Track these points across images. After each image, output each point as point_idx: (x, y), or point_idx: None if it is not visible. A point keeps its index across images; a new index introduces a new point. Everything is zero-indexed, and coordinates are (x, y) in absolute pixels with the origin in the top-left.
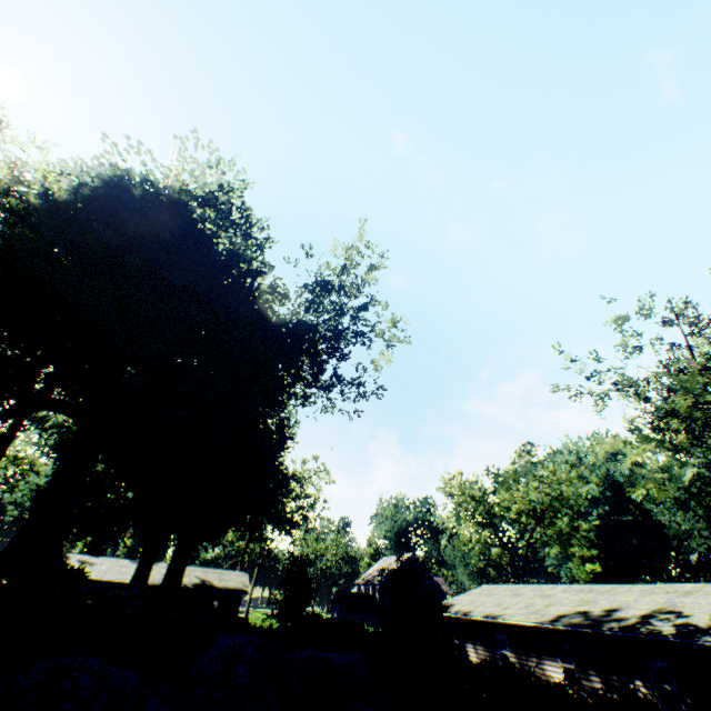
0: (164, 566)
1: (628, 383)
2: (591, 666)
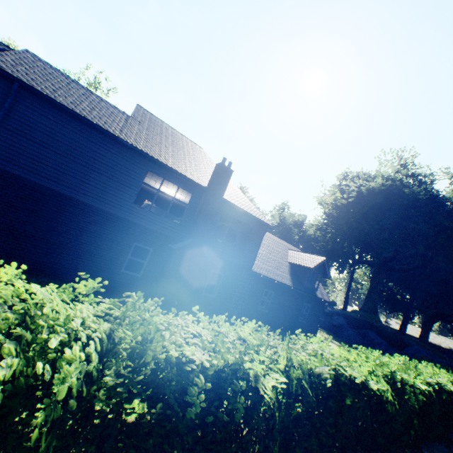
0: (442, 338)
1: None
2: None
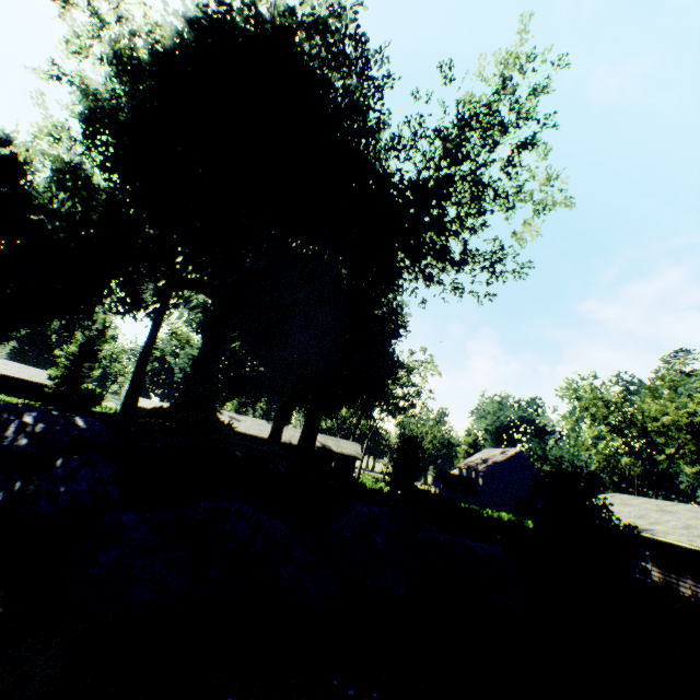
0: (292, 429)
1: None
2: None
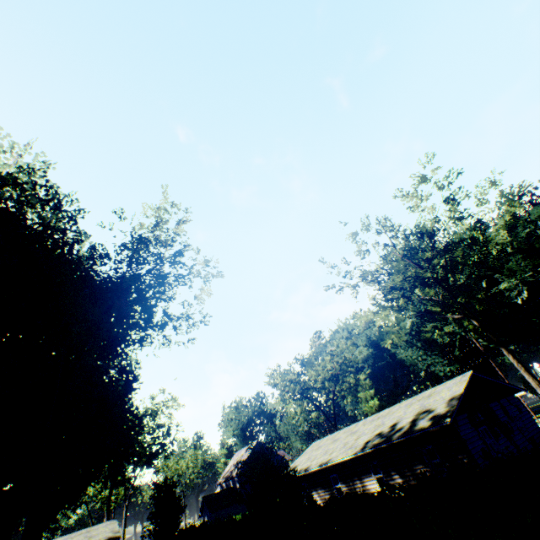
0: None
1: (367, 274)
2: (392, 468)
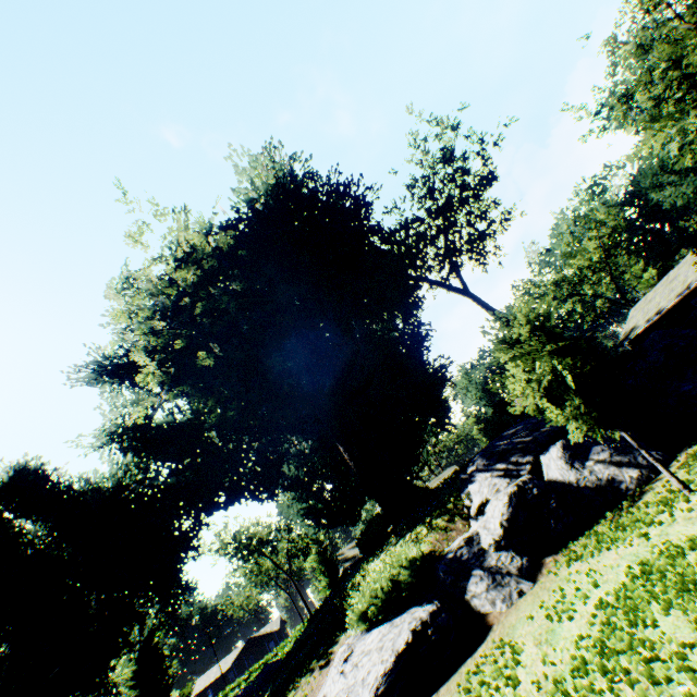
0: None
1: (642, 83)
2: None
